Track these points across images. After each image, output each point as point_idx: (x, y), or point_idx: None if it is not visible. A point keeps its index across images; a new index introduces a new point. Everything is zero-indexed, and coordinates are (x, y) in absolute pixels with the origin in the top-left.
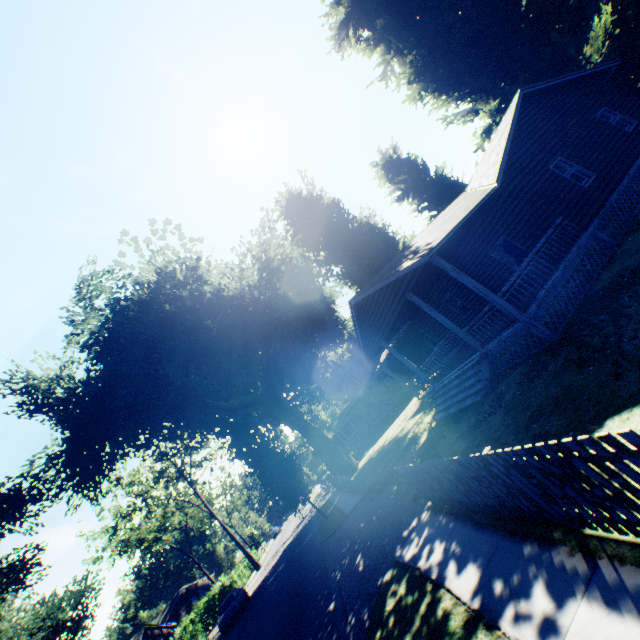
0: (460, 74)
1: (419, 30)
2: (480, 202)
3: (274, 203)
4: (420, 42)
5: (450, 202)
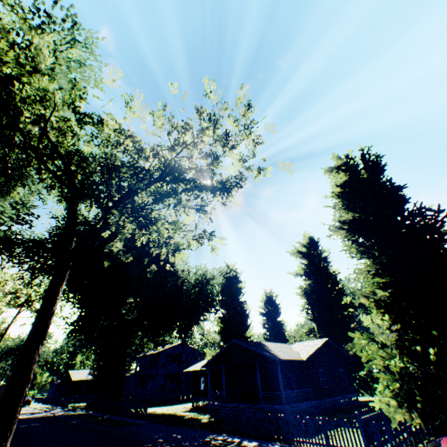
0: (316, 307)
1: (317, 284)
2: (299, 359)
3: (225, 262)
4: (314, 285)
5: (277, 337)
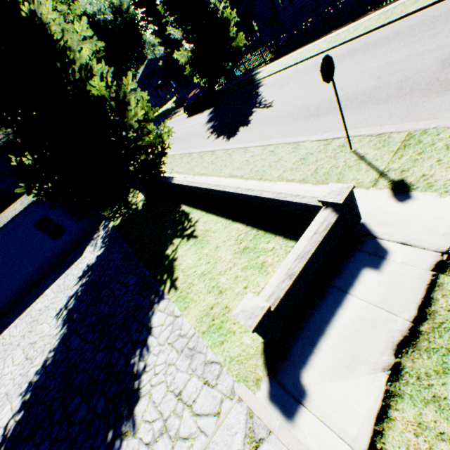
0: None
1: None
2: None
3: None
4: None
5: None
